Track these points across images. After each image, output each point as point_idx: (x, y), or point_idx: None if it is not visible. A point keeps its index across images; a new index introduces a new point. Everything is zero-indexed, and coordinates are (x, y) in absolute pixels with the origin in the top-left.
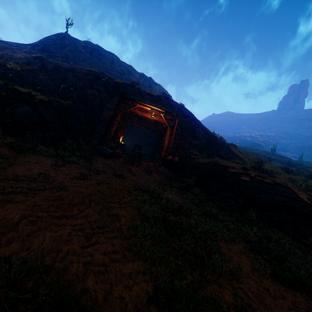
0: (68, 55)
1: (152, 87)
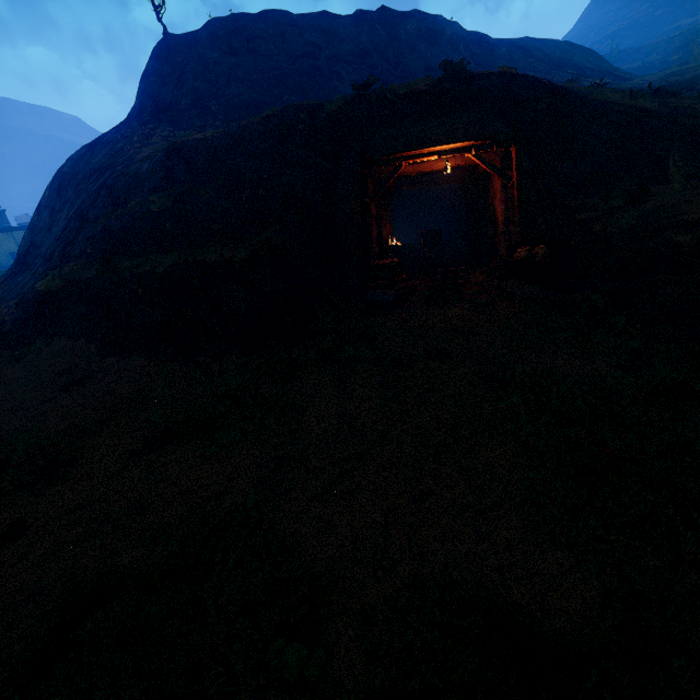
0: (198, 89)
1: (399, 36)
